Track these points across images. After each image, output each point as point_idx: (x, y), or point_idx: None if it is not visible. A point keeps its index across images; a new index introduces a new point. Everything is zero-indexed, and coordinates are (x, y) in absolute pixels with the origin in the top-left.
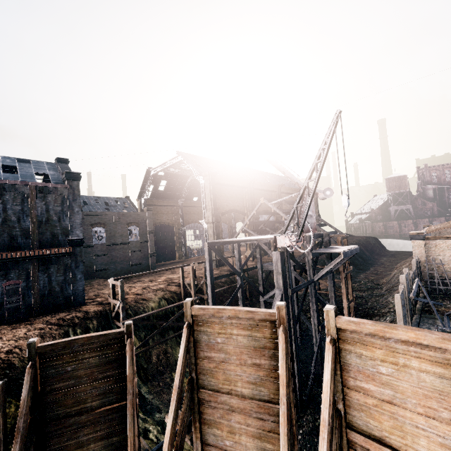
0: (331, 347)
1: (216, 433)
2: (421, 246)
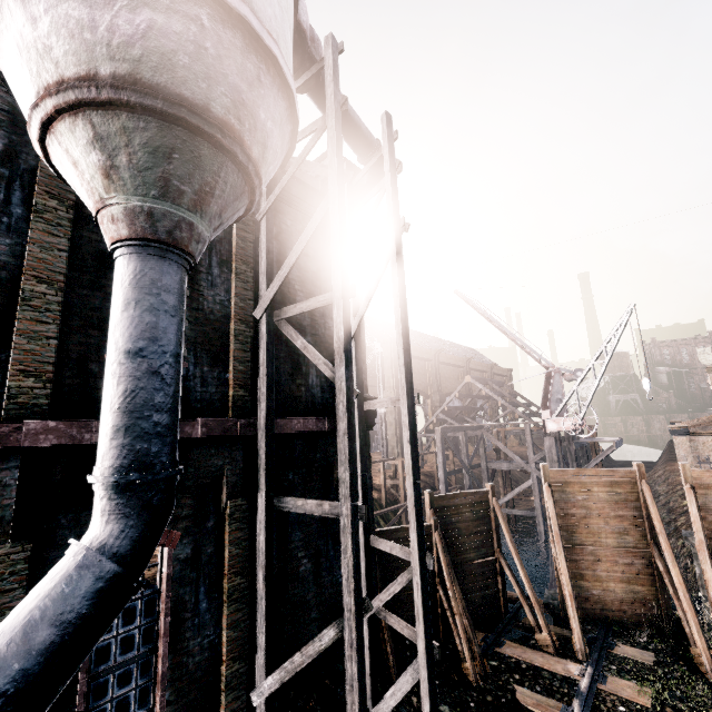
0: (692, 491)
1: (582, 584)
2: (685, 444)
